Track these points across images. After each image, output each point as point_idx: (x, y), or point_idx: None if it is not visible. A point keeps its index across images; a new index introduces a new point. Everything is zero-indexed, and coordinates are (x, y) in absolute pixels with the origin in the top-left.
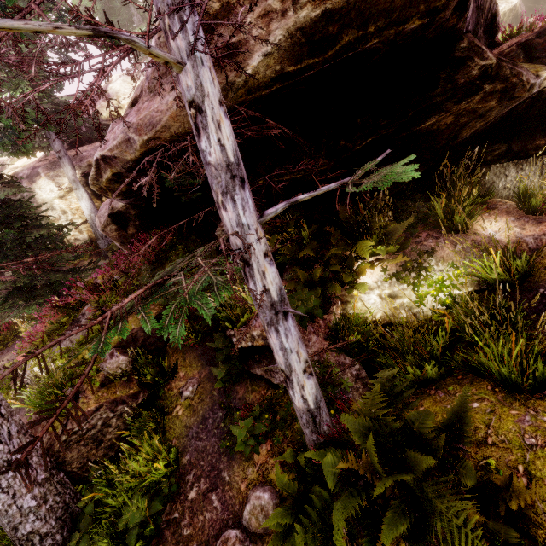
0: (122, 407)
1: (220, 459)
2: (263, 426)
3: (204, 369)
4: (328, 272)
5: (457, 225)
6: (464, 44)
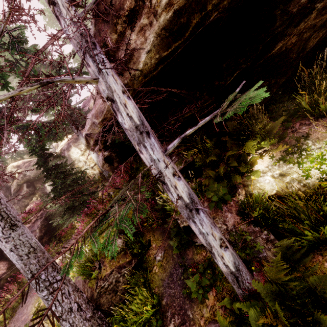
0: (124, 270)
1: (184, 301)
2: (206, 279)
3: (166, 241)
4: (229, 168)
5: (324, 111)
6: None
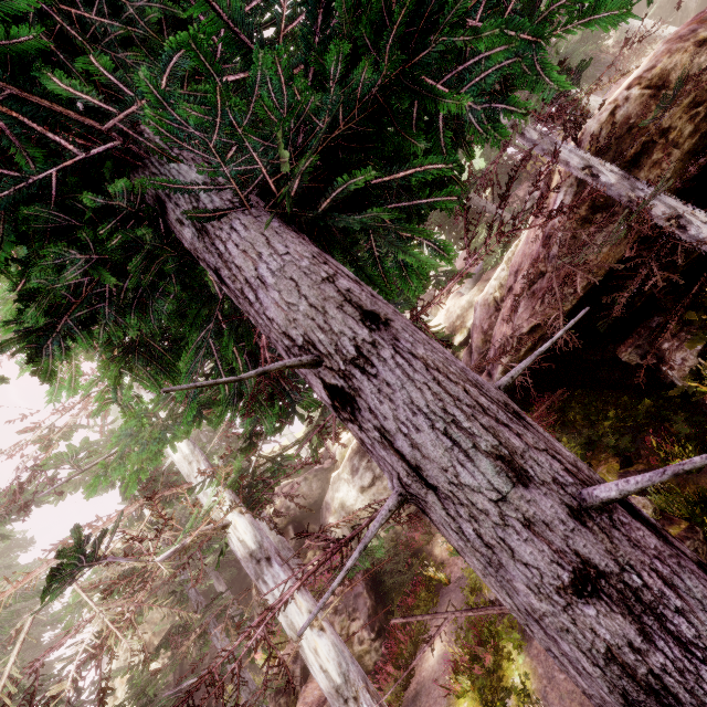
0: (689, 542)
1: None
2: None
3: None
4: None
5: None
6: None
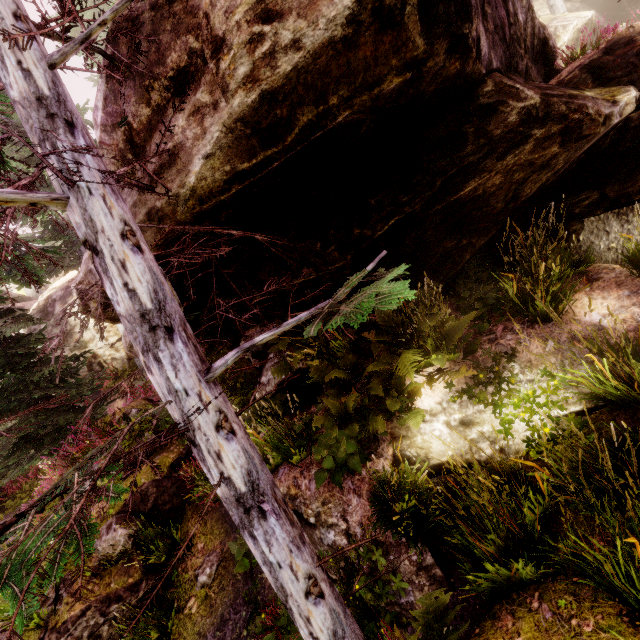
0: (116, 606)
1: None
2: None
3: (228, 538)
4: (367, 398)
5: (543, 312)
6: (489, 88)
